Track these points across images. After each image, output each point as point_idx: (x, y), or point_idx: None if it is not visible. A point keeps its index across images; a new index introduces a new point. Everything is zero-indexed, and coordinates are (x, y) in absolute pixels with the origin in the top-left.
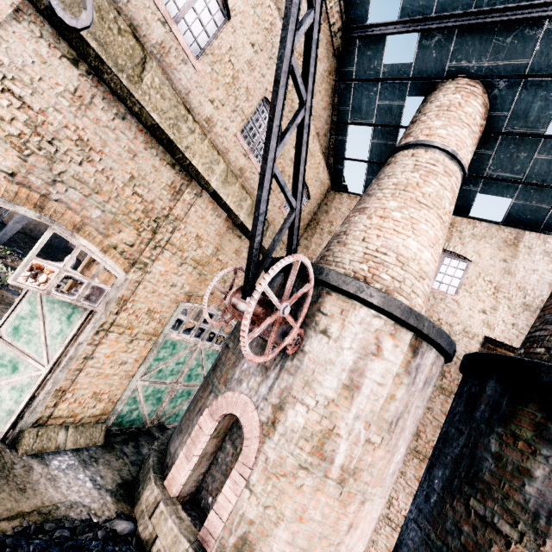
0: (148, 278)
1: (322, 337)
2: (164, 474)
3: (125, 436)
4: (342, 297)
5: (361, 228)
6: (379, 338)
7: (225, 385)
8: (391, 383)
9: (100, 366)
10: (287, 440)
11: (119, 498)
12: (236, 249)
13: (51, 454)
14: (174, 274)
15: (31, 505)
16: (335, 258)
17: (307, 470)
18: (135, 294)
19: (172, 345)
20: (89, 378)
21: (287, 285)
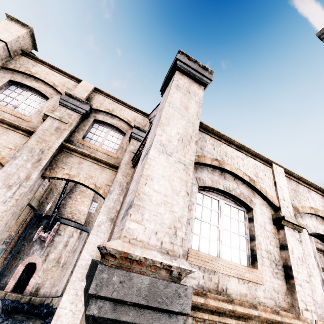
0: None
1: (59, 236)
2: (2, 289)
3: None
4: (65, 225)
5: (70, 203)
6: (73, 233)
7: (27, 255)
8: (75, 242)
9: None
10: (49, 262)
11: None
12: None
13: None
14: None
15: None
16: (62, 213)
17: (54, 267)
18: None
19: None
20: None
21: (55, 228)
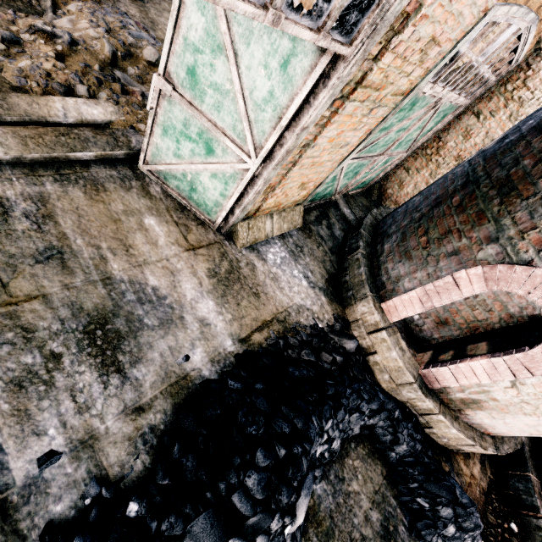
0: None
1: None
2: (379, 293)
3: (316, 212)
4: None
5: None
6: None
7: (538, 249)
8: None
9: (317, 155)
10: None
11: (331, 298)
12: None
13: (263, 244)
14: None
15: (269, 313)
16: None
17: None
18: None
19: (410, 105)
20: (301, 170)
21: None
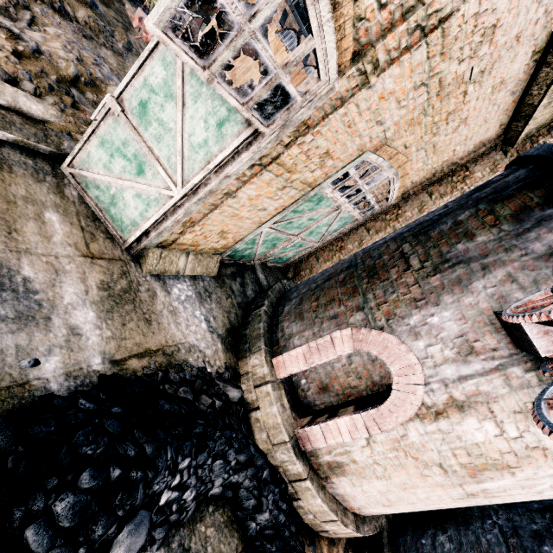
0: (361, 97)
1: None
2: (272, 348)
3: (234, 269)
4: None
5: None
6: None
7: (387, 319)
8: None
9: (238, 207)
10: (444, 439)
11: (227, 347)
12: (503, 80)
13: (171, 278)
14: (396, 102)
15: (156, 343)
16: None
17: (445, 472)
18: (326, 122)
19: (317, 200)
20: (222, 216)
21: None
